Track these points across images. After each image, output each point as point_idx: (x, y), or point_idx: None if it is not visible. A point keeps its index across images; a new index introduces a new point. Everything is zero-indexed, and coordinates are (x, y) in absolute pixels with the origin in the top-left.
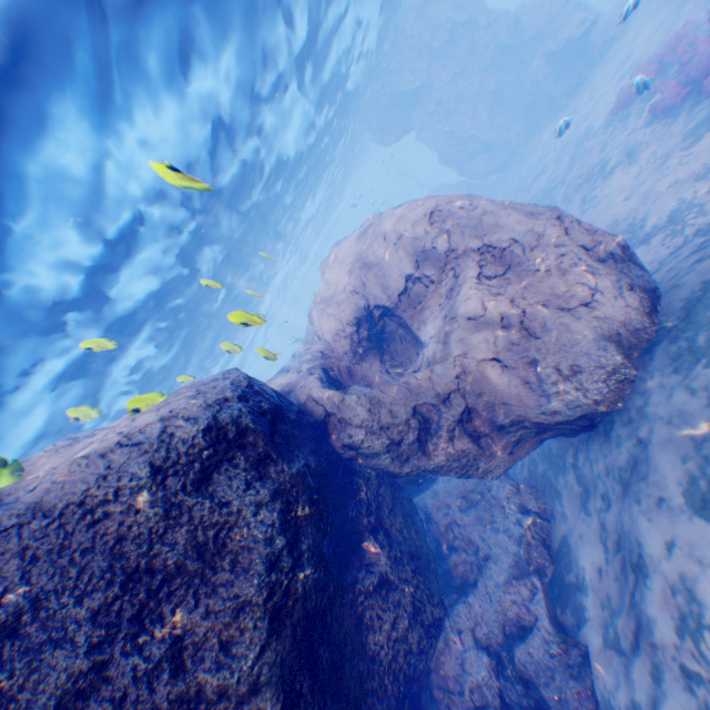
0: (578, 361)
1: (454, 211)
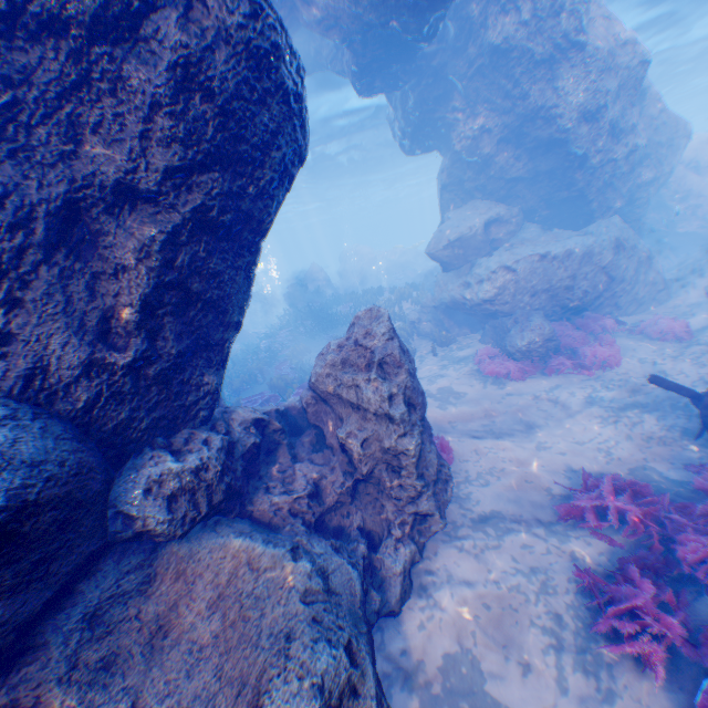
0: None
1: None
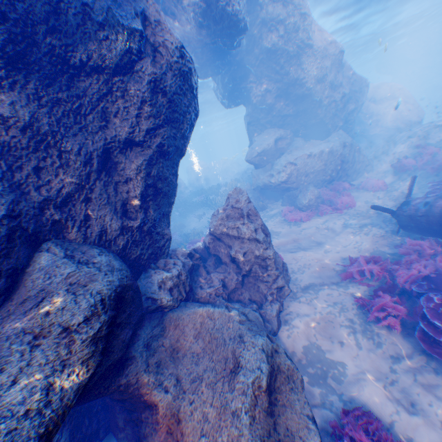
0: (403, 122)
1: (404, 91)
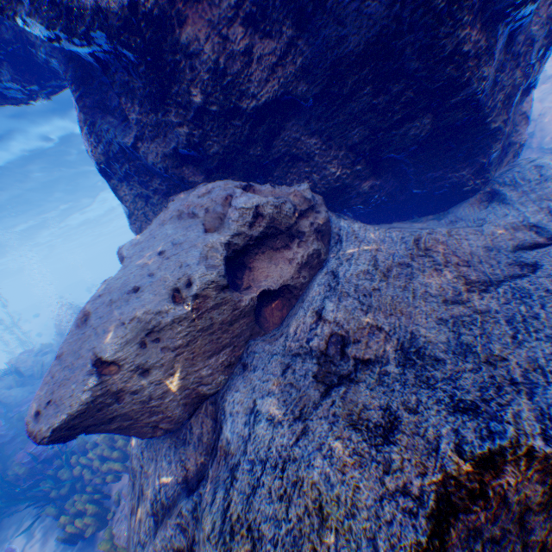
0: None
1: None
